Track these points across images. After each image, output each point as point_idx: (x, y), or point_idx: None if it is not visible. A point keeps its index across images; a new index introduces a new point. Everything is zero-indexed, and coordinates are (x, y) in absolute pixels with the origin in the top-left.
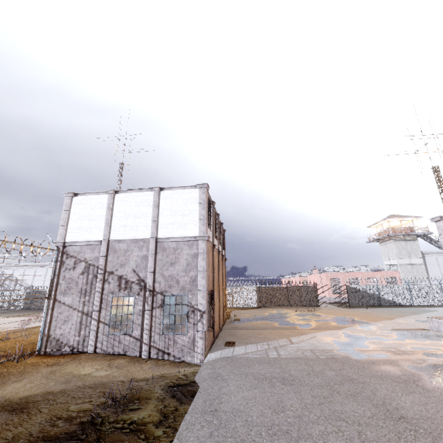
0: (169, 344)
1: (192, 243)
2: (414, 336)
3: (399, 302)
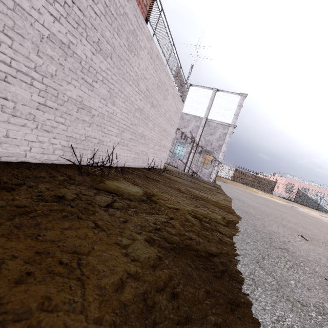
0: (198, 170)
1: (225, 127)
2: None
3: None
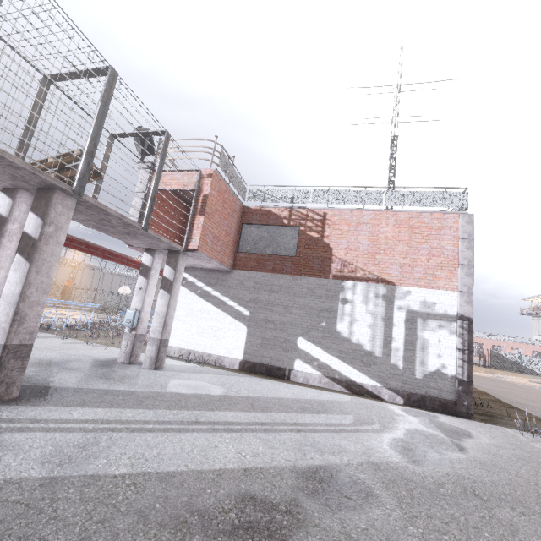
0: None
1: None
2: (539, 383)
3: (539, 373)
